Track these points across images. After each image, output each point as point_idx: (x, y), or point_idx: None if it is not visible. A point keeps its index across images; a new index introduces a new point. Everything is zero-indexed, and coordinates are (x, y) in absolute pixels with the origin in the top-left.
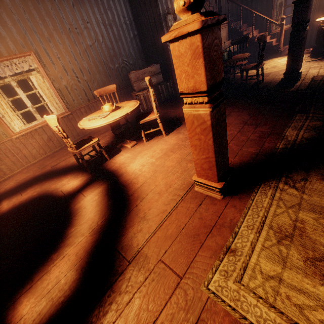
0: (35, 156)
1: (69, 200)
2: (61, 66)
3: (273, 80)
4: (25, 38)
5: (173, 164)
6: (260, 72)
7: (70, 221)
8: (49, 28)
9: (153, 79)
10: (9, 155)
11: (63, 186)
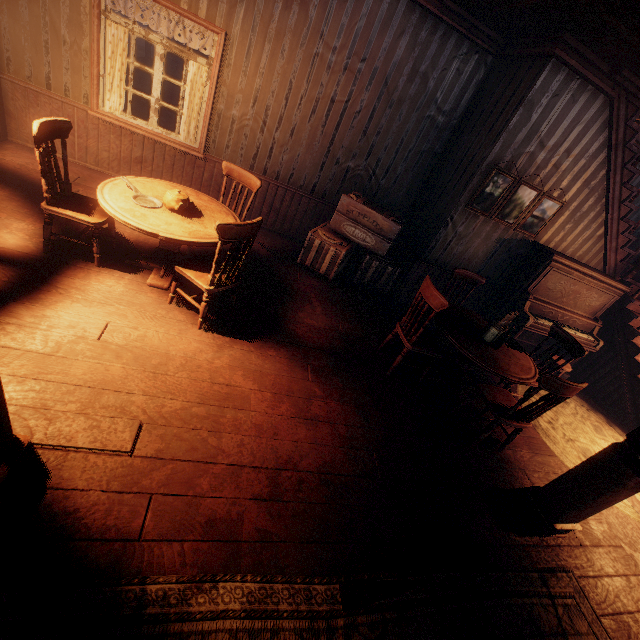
0: (101, 161)
1: None
2: (254, 86)
3: (515, 471)
4: (234, 6)
5: (77, 376)
6: (549, 431)
7: None
8: (287, 22)
9: (369, 237)
10: None
11: None
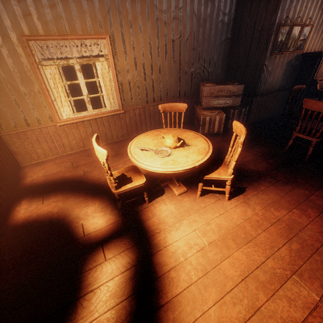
0: (73, 147)
1: (85, 255)
2: (132, 57)
3: None
4: (105, 17)
5: (236, 276)
6: None
7: (75, 307)
8: (136, 10)
9: (228, 100)
10: (49, 140)
11: (86, 219)
